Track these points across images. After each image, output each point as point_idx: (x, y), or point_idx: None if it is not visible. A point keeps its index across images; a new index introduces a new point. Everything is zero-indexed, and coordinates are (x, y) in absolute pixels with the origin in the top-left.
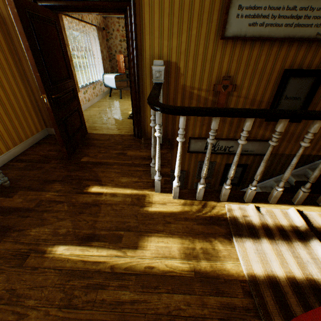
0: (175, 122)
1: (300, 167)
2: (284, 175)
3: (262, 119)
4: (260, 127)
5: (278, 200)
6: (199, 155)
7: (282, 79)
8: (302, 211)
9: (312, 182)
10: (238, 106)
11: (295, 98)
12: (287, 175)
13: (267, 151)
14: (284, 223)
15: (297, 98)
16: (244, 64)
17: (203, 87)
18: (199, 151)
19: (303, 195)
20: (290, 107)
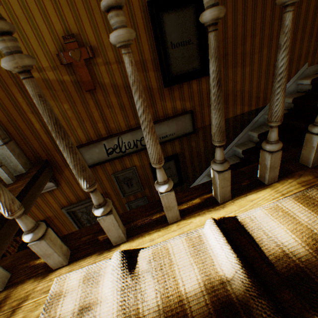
0: (39, 132)
1: (240, 132)
2: (148, 153)
3: (159, 86)
4: (164, 98)
5: (188, 206)
6: (106, 165)
7: (152, 19)
8: (234, 217)
9: (221, 143)
10: (116, 77)
11: (185, 43)
12: (152, 149)
13: (34, 101)
14: (190, 285)
15: (188, 42)
16: (83, 9)
17: (44, 63)
18: (102, 160)
19: (224, 179)
20: (186, 58)
